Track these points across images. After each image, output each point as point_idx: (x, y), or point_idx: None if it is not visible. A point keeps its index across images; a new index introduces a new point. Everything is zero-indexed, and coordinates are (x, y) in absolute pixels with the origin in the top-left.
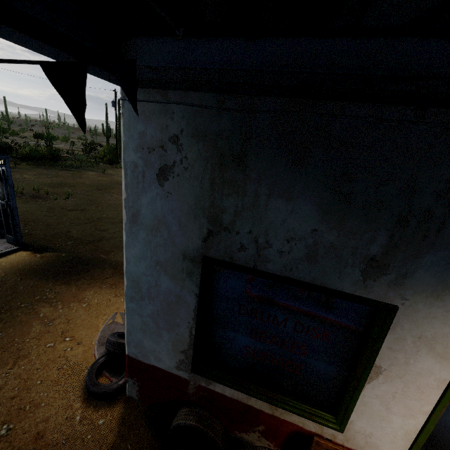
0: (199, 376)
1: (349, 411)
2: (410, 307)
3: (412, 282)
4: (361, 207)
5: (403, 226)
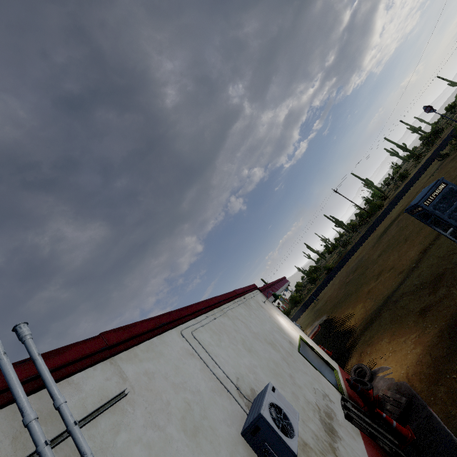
0: None
1: None
2: None
3: None
4: None
5: None
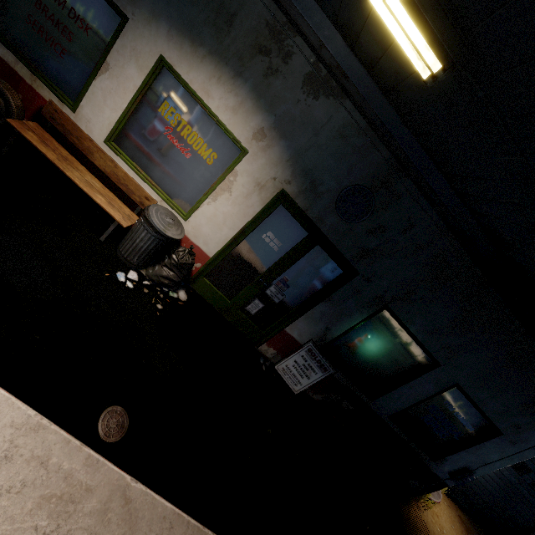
0: None
1: (82, 94)
2: (135, 23)
3: (141, 4)
4: None
5: None
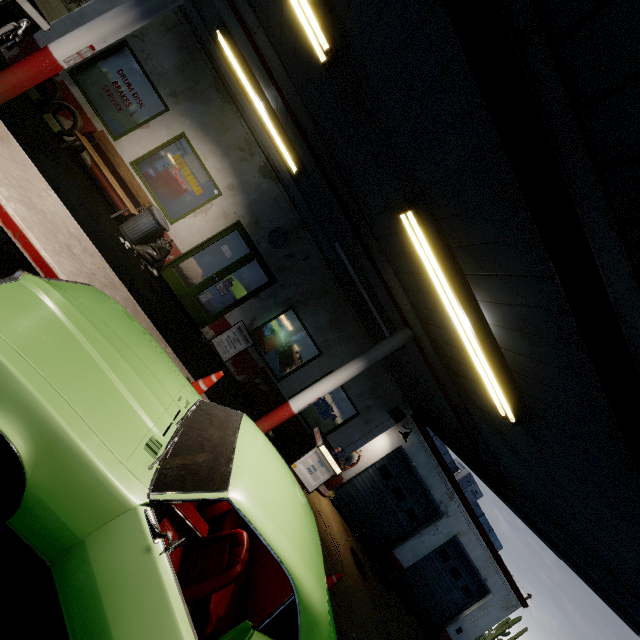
0: (69, 78)
1: (125, 134)
2: (173, 113)
3: (179, 107)
4: (185, 76)
5: (189, 90)
